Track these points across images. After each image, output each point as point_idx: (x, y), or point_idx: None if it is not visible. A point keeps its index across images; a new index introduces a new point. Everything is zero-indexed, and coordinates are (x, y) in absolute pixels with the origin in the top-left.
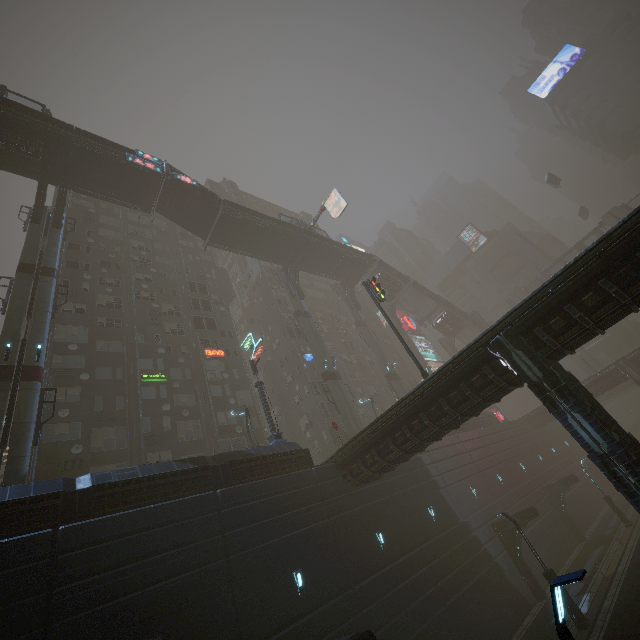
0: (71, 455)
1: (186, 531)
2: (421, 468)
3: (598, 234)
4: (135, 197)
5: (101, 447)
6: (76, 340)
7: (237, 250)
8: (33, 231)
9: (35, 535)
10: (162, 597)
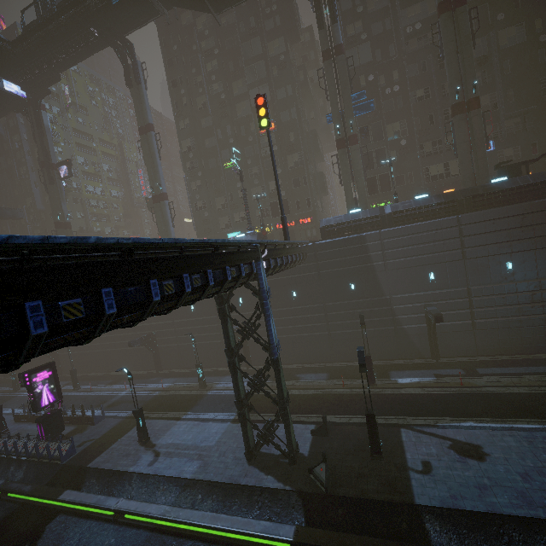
0: (205, 217)
1: None
2: (364, 254)
3: None
4: (152, 10)
5: (221, 208)
6: (191, 149)
7: None
8: (133, 96)
9: None
10: None
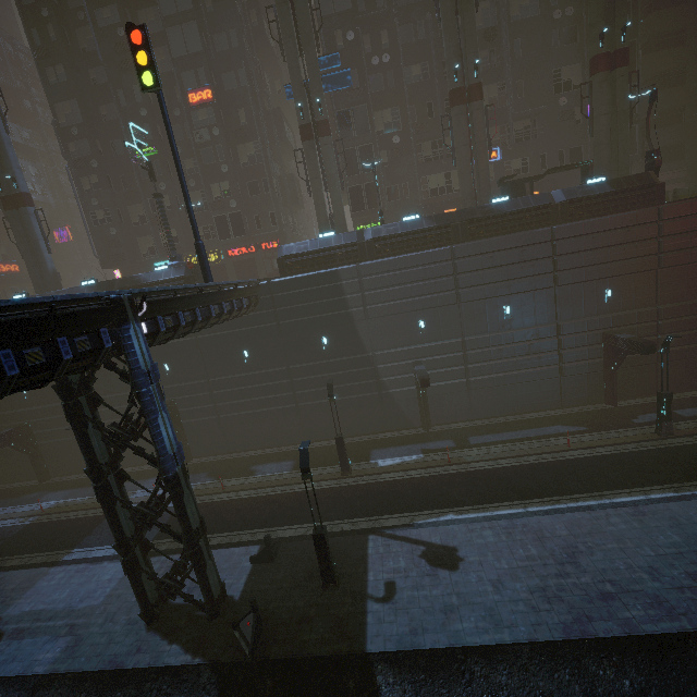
0: (112, 235)
1: None
2: (339, 297)
3: None
4: None
5: (139, 222)
6: (75, 121)
7: None
8: None
9: None
10: None
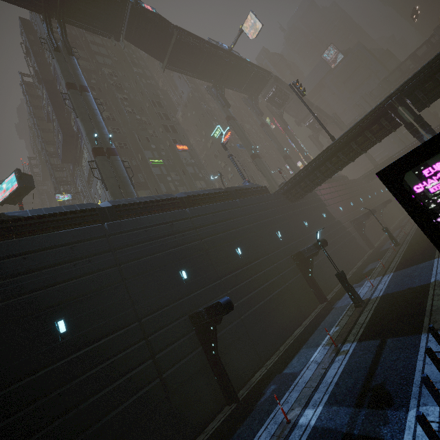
0: None
1: (232, 214)
2: (316, 197)
3: (427, 45)
4: (110, 26)
5: None
6: None
7: (184, 71)
8: (59, 58)
9: (180, 211)
10: (234, 235)
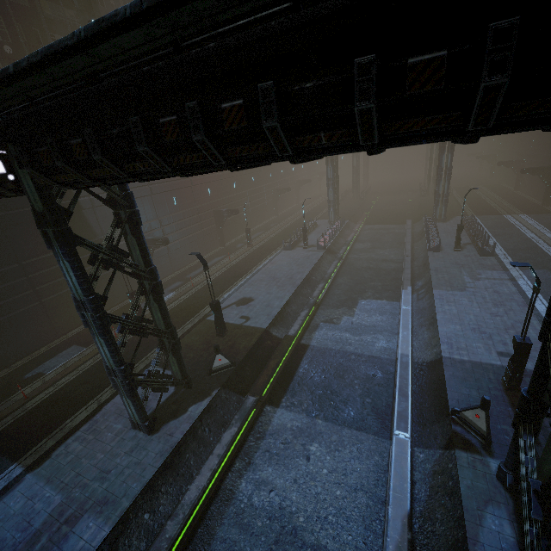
0: None
1: None
2: None
3: None
4: None
5: None
6: None
7: None
8: None
9: None
10: None
